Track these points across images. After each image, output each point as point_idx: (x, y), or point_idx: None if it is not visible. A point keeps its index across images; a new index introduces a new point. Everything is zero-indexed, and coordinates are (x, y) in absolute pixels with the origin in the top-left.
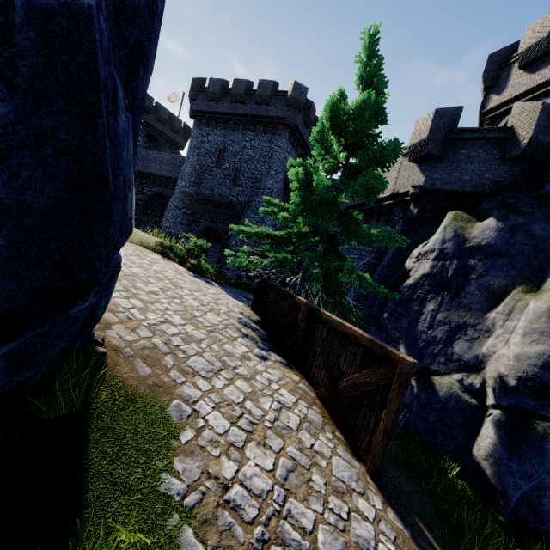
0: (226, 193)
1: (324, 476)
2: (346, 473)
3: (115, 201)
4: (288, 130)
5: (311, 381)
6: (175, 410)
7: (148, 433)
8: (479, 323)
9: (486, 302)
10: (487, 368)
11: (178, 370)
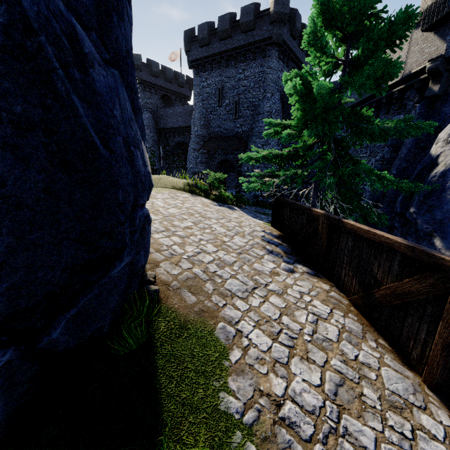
0: (231, 127)
1: (376, 390)
2: (400, 386)
3: (115, 165)
4: (276, 48)
5: (341, 288)
6: (221, 332)
7: (202, 356)
8: None
9: None
10: None
11: (218, 295)
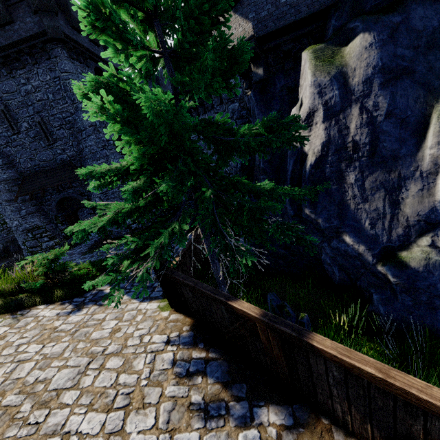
0: (50, 156)
1: None
2: None
3: None
4: (60, 45)
5: (344, 426)
6: None
7: None
8: (415, 170)
9: (410, 140)
10: None
11: None
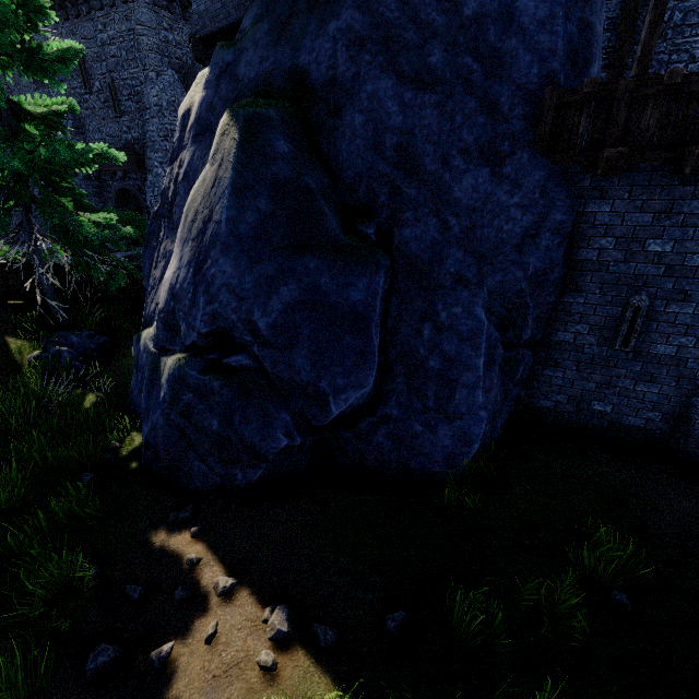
0: (116, 131)
1: None
2: None
3: None
4: None
5: None
6: None
7: None
8: None
9: None
10: None
11: None
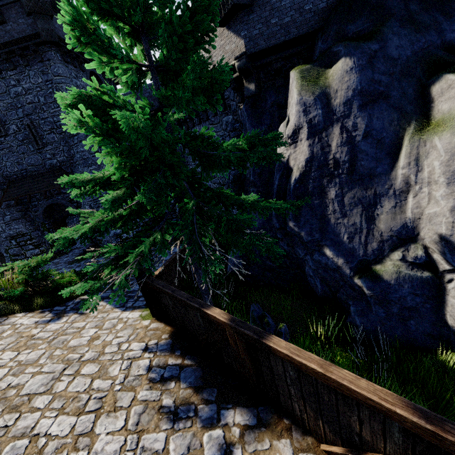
0: (39, 160)
1: None
2: None
3: None
4: (54, 48)
5: (302, 425)
6: None
7: None
8: (389, 188)
9: (385, 160)
10: (422, 232)
11: None
